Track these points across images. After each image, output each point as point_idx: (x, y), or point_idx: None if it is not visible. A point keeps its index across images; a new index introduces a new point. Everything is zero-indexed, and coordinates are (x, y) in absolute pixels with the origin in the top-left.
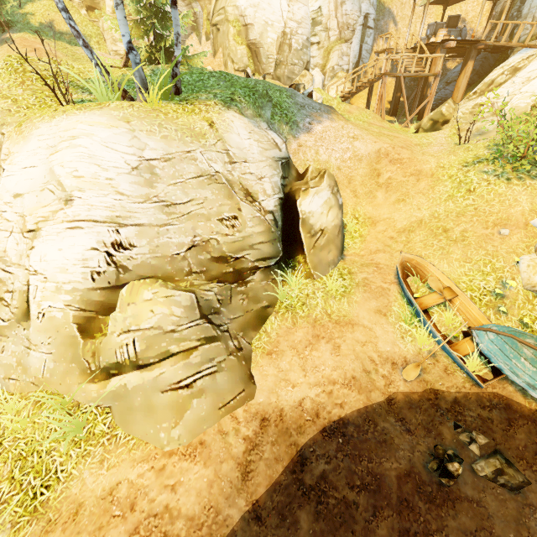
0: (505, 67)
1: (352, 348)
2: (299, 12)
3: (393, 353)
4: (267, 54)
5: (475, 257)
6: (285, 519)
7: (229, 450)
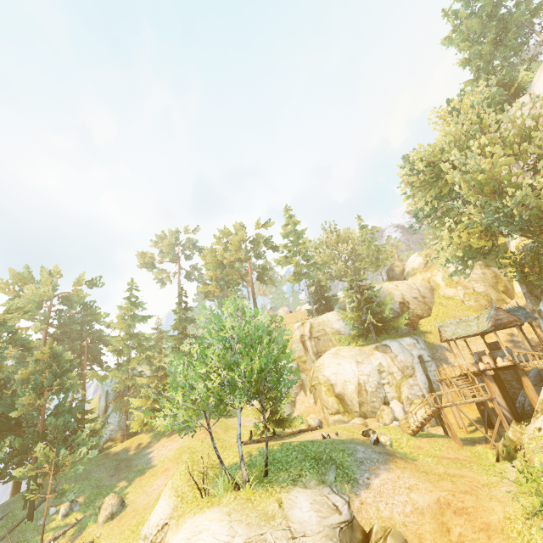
0: None
1: None
2: (366, 369)
3: None
4: (350, 398)
5: None
6: None
7: None
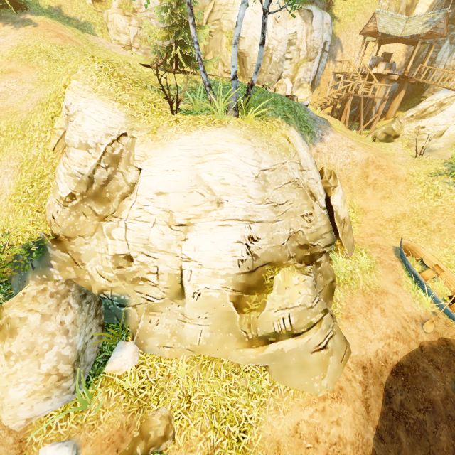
0: (434, 101)
1: (391, 311)
2: (280, 33)
3: (413, 313)
4: (252, 62)
5: (449, 243)
6: (393, 437)
7: (355, 392)
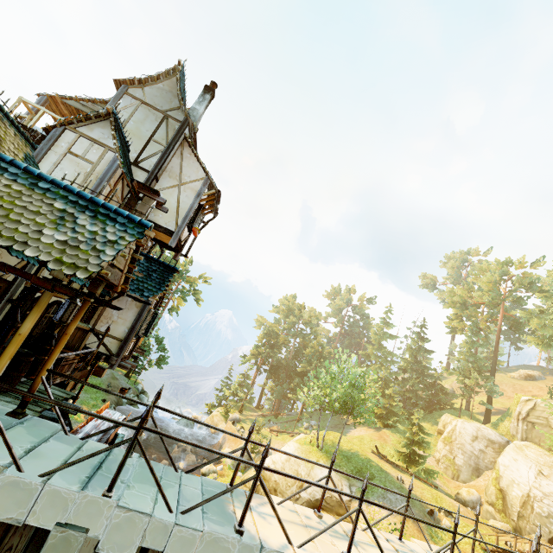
0: None
1: None
2: (547, 486)
3: None
4: (511, 502)
5: None
6: None
7: None
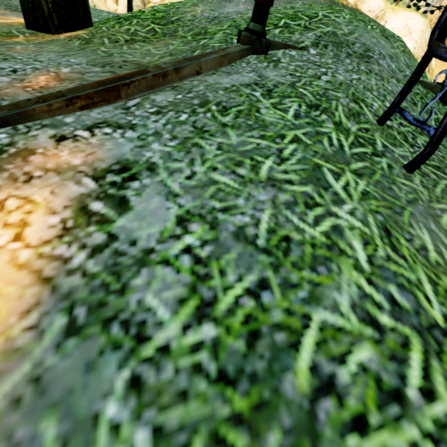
0: None
1: None
2: None
3: None
4: None
5: None
6: None
7: None
